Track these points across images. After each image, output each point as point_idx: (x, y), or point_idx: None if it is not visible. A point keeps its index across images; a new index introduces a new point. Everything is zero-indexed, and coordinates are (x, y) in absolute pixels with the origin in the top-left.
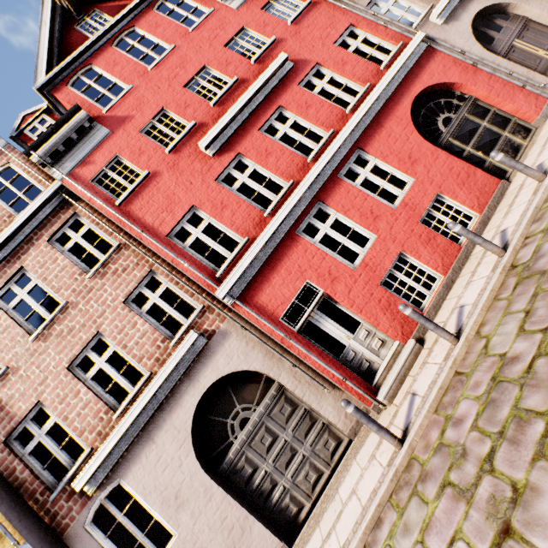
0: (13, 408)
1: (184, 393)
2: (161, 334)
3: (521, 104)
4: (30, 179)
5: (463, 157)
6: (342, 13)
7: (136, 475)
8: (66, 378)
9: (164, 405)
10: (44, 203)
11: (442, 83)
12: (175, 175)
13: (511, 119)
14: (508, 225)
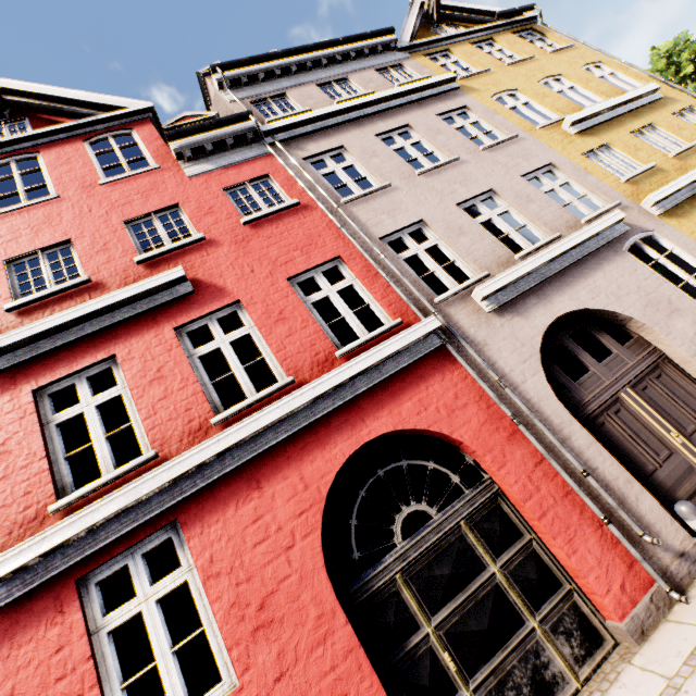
0: None
1: None
2: None
3: (590, 563)
4: None
5: (407, 648)
6: (337, 235)
7: None
8: None
9: None
10: None
11: (437, 431)
12: None
13: (563, 582)
14: None
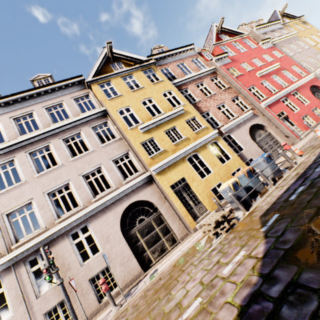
0: (202, 109)
1: (247, 123)
2: (240, 109)
3: None
4: (203, 64)
5: None
6: (292, 61)
7: (234, 134)
8: (215, 108)
9: (241, 123)
10: (210, 70)
11: (317, 86)
12: (248, 77)
13: None
14: None
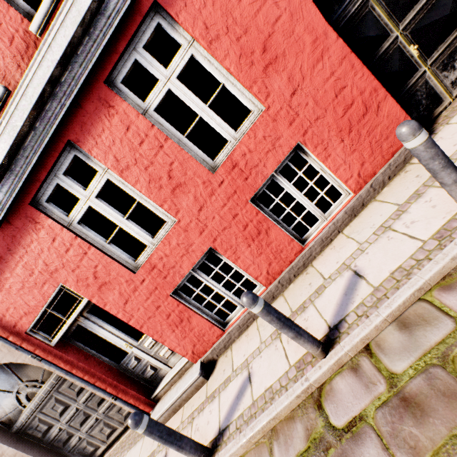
0: None
1: None
2: None
3: None
4: None
5: (380, 53)
6: None
7: None
8: None
9: None
10: None
11: None
12: None
13: None
14: (367, 271)
